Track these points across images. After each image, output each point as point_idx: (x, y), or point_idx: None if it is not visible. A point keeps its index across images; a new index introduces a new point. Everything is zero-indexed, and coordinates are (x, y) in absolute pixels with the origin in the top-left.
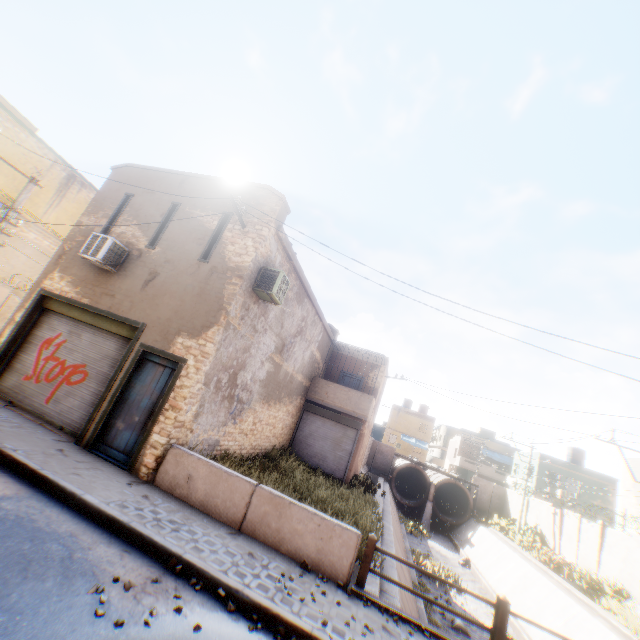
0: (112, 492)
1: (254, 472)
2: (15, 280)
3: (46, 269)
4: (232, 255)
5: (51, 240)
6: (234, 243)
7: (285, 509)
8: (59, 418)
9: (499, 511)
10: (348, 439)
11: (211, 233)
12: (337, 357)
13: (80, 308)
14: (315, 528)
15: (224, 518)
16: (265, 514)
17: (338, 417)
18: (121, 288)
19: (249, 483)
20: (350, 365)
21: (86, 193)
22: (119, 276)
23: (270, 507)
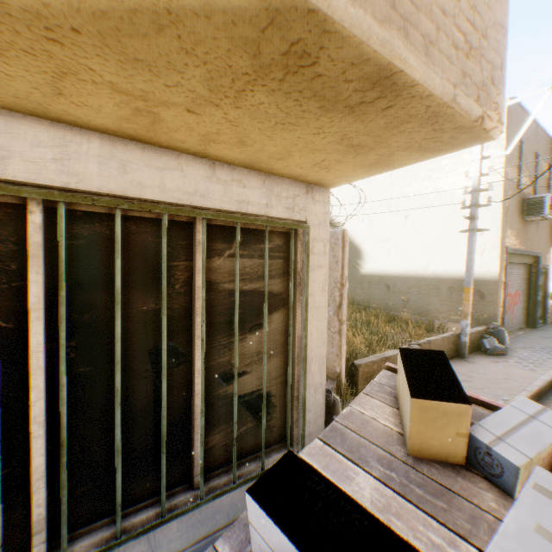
0: None
1: None
2: None
3: (502, 229)
4: None
5: None
6: (551, 188)
7: None
8: (516, 325)
9: None
10: None
11: (546, 181)
12: None
13: (515, 254)
14: None
15: None
16: None
17: None
18: (530, 232)
19: None
20: None
21: None
22: (528, 223)
23: None
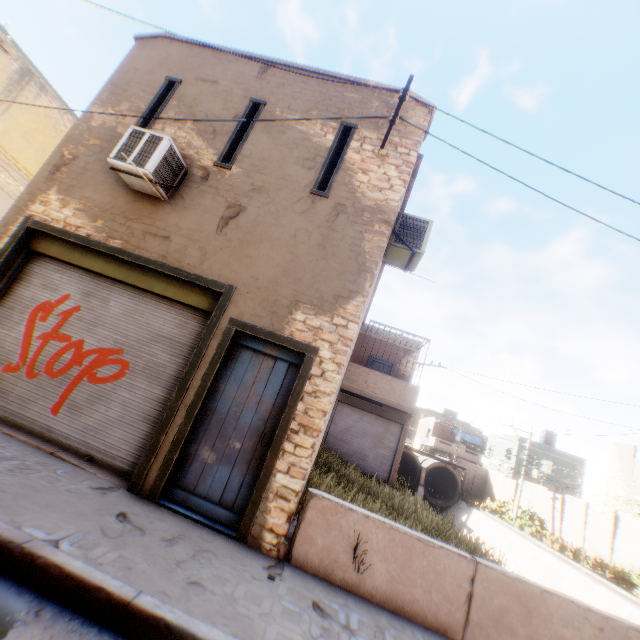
0: (278, 619)
1: (351, 499)
2: None
3: (31, 186)
4: (367, 188)
5: None
6: (367, 170)
7: (535, 602)
8: (80, 440)
9: (481, 492)
10: (391, 435)
11: (325, 152)
12: (364, 340)
13: (102, 255)
14: (594, 634)
15: (432, 621)
16: (501, 611)
17: (380, 410)
18: (178, 226)
19: (465, 558)
20: (380, 349)
21: (46, 102)
22: (172, 207)
23: (508, 599)
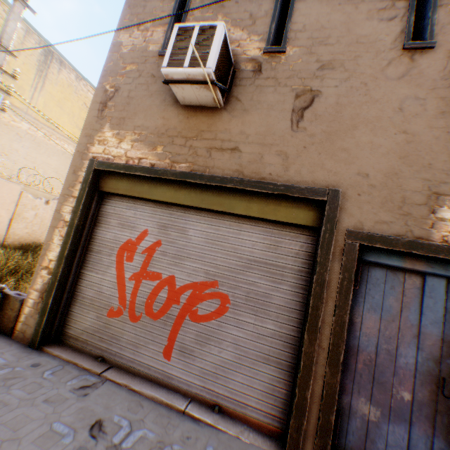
0: None
1: None
2: (19, 177)
3: (84, 128)
4: None
5: (44, 130)
6: None
7: None
8: (201, 386)
9: None
10: None
11: None
12: None
13: (169, 183)
14: None
15: None
16: None
17: None
18: (244, 133)
19: None
20: None
21: (66, 74)
22: (230, 113)
23: None
